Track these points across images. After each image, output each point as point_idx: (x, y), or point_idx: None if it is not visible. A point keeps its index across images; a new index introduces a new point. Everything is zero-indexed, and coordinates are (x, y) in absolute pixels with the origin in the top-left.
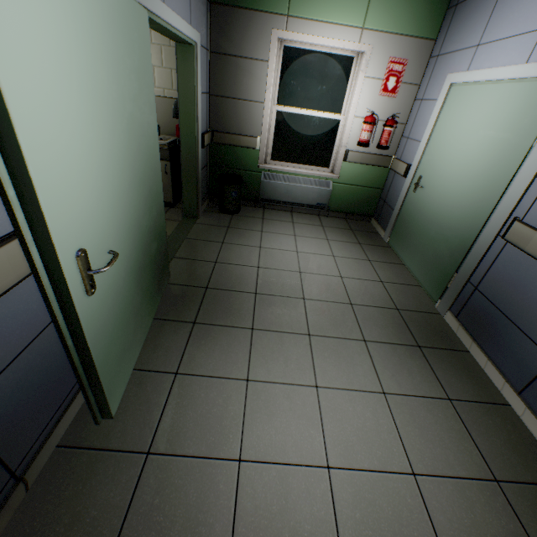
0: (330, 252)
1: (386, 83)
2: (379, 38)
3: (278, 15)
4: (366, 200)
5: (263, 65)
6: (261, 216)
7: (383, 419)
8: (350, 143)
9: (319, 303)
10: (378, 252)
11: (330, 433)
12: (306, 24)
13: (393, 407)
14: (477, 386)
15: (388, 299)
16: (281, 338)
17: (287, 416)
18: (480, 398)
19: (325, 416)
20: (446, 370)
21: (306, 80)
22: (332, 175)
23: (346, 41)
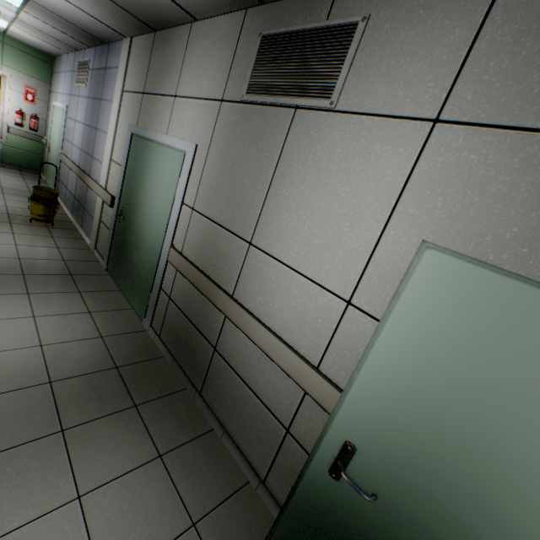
0: None
1: (27, 96)
2: (15, 73)
3: None
4: (34, 161)
5: None
6: None
7: (1, 201)
8: (11, 123)
9: None
10: (36, 182)
11: None
12: None
13: (7, 201)
14: None
15: (28, 190)
16: None
17: None
18: None
19: None
20: None
21: None
22: (1, 140)
23: None
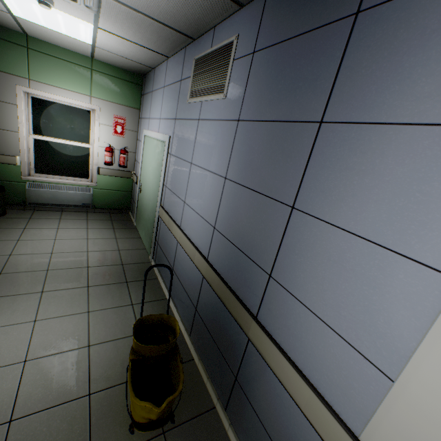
0: (86, 236)
1: (116, 129)
2: (104, 103)
3: (20, 77)
4: (122, 200)
5: (13, 107)
6: (29, 217)
7: (82, 325)
8: (100, 163)
9: (61, 270)
10: (126, 232)
11: (35, 343)
12: (47, 87)
13: (92, 317)
14: (153, 294)
15: (118, 259)
16: (15, 299)
17: (1, 344)
18: (152, 300)
19: (36, 335)
20: (139, 290)
21: (57, 120)
22: (91, 184)
23: (81, 101)
